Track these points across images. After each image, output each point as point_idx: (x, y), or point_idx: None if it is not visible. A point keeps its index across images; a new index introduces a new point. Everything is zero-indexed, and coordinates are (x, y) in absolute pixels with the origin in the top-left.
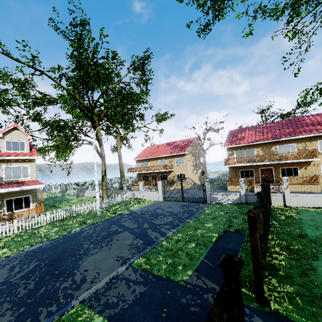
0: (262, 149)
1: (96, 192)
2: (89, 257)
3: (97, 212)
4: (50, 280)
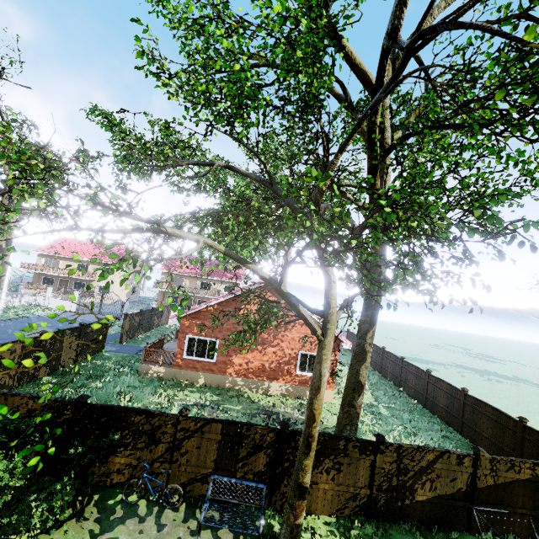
0: (190, 281)
1: (4, 292)
2: None
3: None
4: (1, 340)
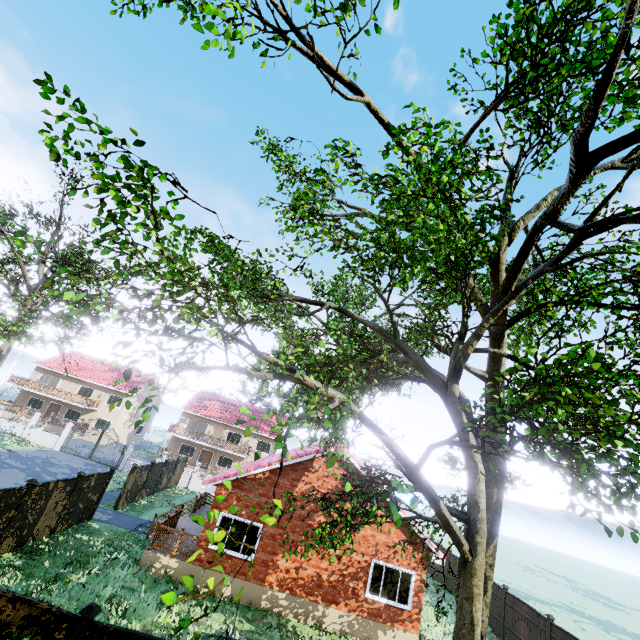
0: (215, 428)
1: None
2: None
3: None
4: None
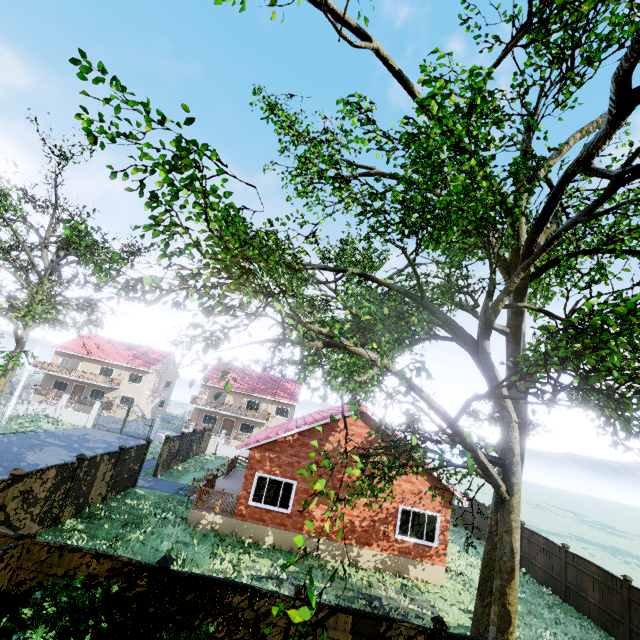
0: (234, 398)
1: (15, 397)
2: (30, 456)
3: (3, 420)
4: (5, 461)
